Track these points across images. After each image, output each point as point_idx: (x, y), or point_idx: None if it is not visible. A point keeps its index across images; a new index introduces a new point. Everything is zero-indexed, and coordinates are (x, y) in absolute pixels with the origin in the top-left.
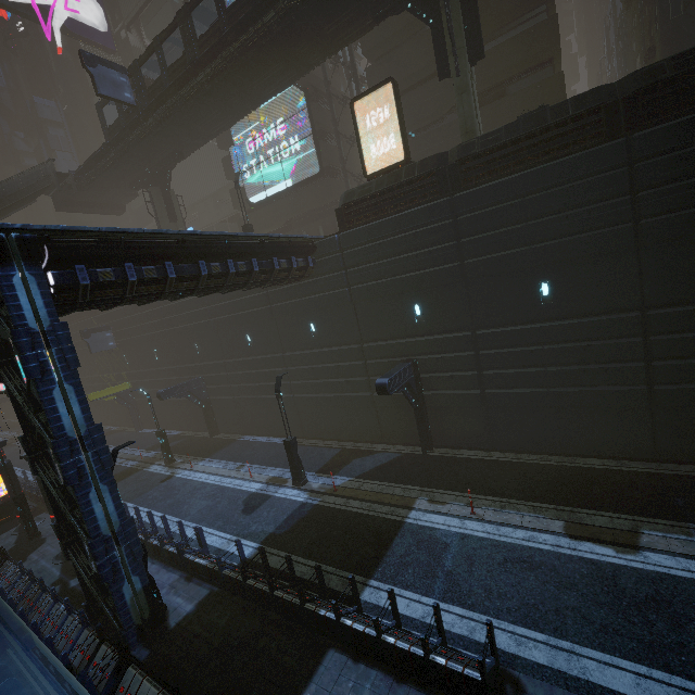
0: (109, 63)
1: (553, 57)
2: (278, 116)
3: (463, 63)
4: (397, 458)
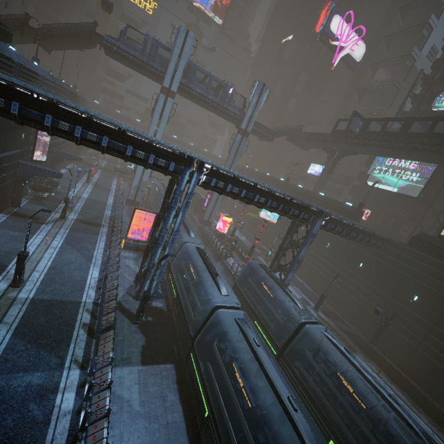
0: (361, 116)
1: None
2: None
3: None
4: (356, 335)
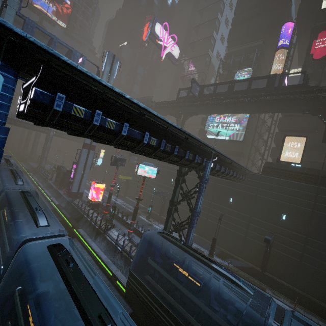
0: (197, 83)
1: None
2: (234, 115)
3: None
4: (250, 267)
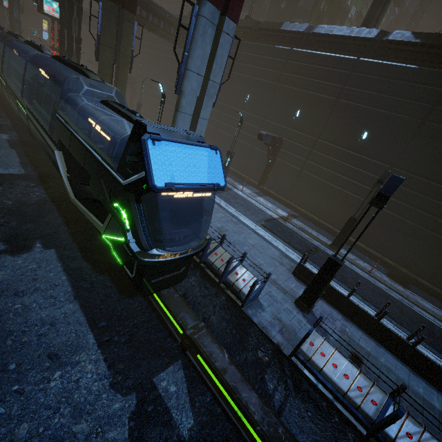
0: None
1: None
2: None
3: None
4: None
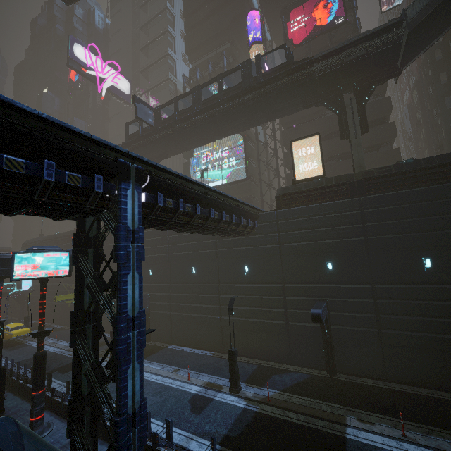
0: (146, 104)
1: (391, 140)
2: (225, 146)
3: (358, 132)
4: (310, 378)
